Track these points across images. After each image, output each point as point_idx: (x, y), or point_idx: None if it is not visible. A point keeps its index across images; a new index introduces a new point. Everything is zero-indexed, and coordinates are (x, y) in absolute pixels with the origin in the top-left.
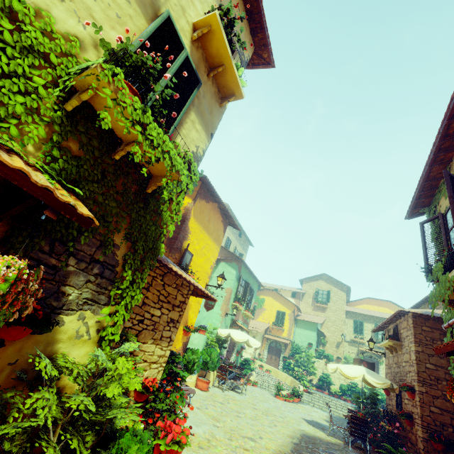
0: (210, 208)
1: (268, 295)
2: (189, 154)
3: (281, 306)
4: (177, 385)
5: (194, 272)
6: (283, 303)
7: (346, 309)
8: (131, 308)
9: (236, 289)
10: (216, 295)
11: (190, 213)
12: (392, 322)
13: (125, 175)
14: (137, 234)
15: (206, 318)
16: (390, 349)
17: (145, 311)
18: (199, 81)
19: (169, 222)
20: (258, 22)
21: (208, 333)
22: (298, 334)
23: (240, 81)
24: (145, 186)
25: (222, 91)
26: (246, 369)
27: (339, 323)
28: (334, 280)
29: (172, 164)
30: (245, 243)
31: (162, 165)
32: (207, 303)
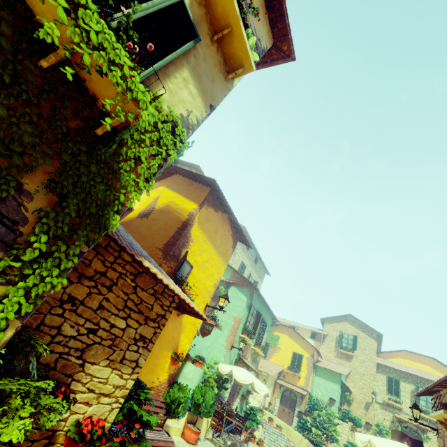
0: (218, 218)
1: (284, 332)
2: (176, 116)
3: (298, 347)
4: (131, 435)
5: (192, 287)
6: (300, 343)
7: (377, 361)
8: (42, 297)
9: (246, 318)
10: (222, 323)
11: (194, 219)
12: (446, 385)
13: (60, 98)
14: (71, 187)
15: (208, 349)
16: (445, 424)
17: (102, 317)
18: (197, 35)
19: (131, 187)
20: (278, 10)
21: (209, 367)
22: (317, 384)
23: (249, 49)
24: (95, 125)
25: (229, 63)
26: (251, 421)
27: (368, 378)
28: (362, 324)
29: (128, 89)
30: (261, 271)
31: (116, 91)
32: (204, 327)
